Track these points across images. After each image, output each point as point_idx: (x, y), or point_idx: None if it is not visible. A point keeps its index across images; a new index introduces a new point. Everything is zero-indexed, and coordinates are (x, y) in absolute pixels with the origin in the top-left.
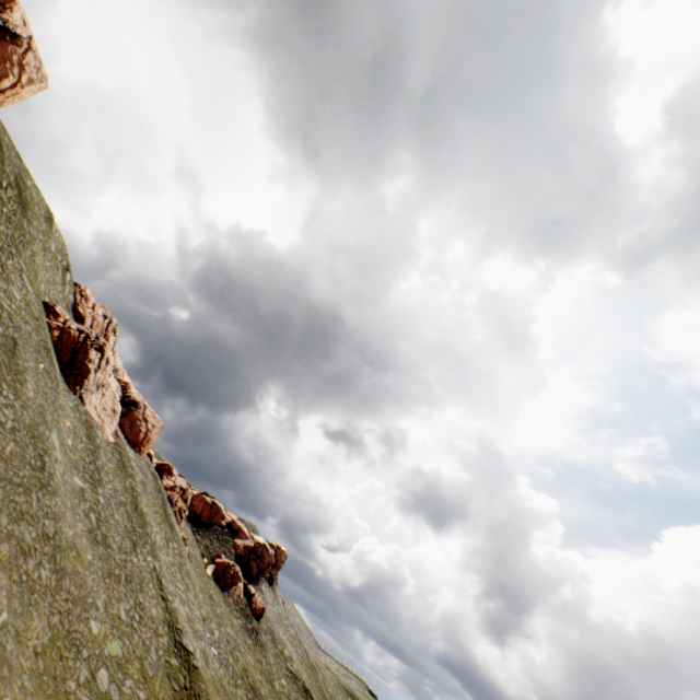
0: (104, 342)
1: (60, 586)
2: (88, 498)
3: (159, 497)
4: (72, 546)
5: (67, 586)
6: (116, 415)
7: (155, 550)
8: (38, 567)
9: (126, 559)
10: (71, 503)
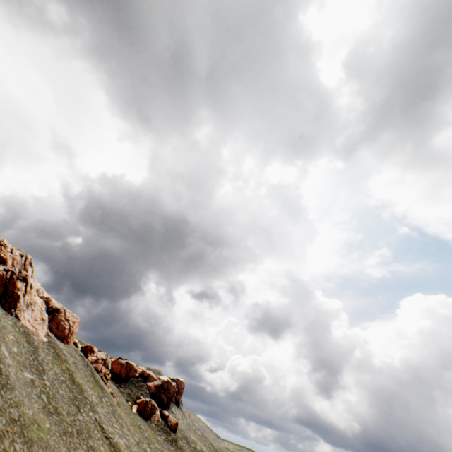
0: (26, 274)
1: (31, 451)
2: (37, 385)
3: (88, 370)
4: (34, 421)
5: (36, 450)
6: (45, 322)
7: (94, 407)
8: (12, 443)
9: (74, 419)
10: (26, 392)
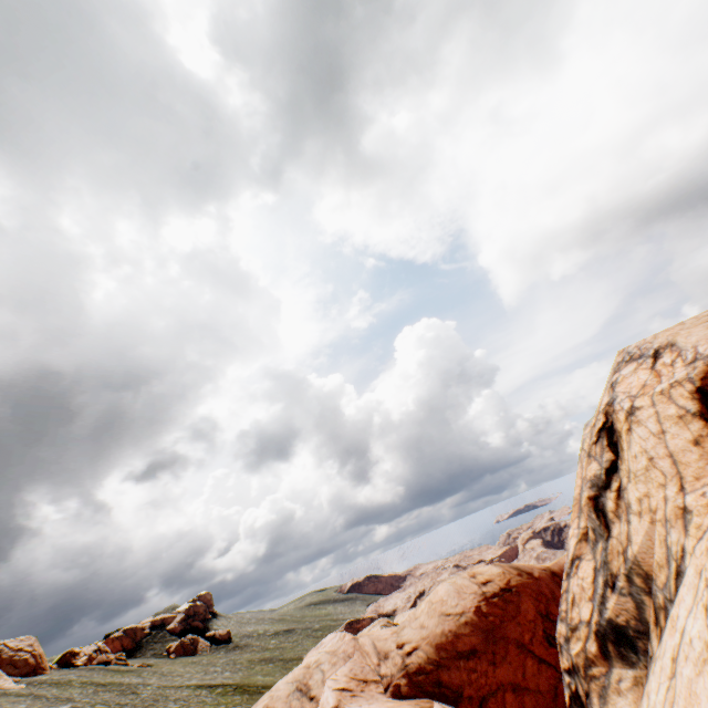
0: None
1: None
2: None
3: (98, 669)
4: None
5: None
6: None
7: (145, 682)
8: None
9: (142, 700)
10: None
